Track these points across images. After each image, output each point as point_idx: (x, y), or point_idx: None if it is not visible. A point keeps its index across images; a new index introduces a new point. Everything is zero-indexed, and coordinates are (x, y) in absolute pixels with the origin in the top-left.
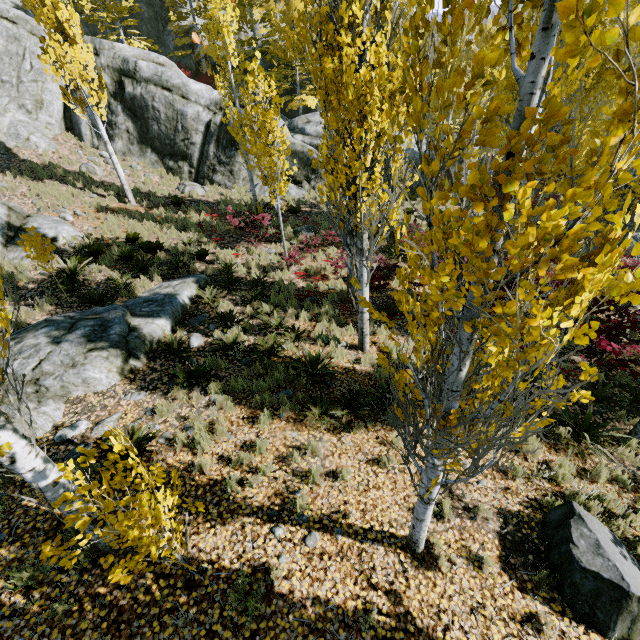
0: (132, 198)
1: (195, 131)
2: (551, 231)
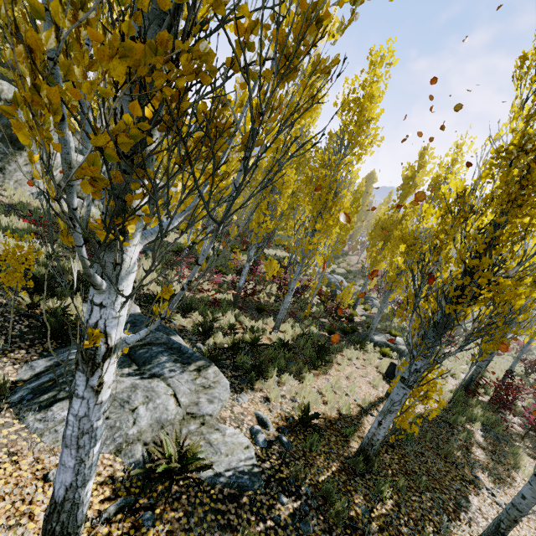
0: None
1: None
2: None
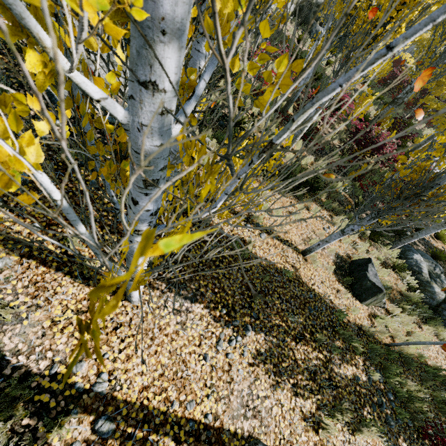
0: None
1: None
2: None
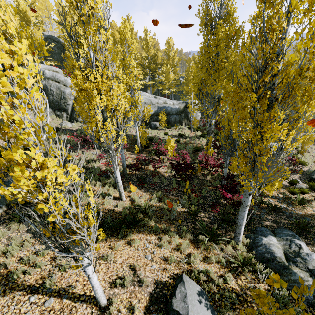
0: None
1: (69, 99)
2: (8, 159)
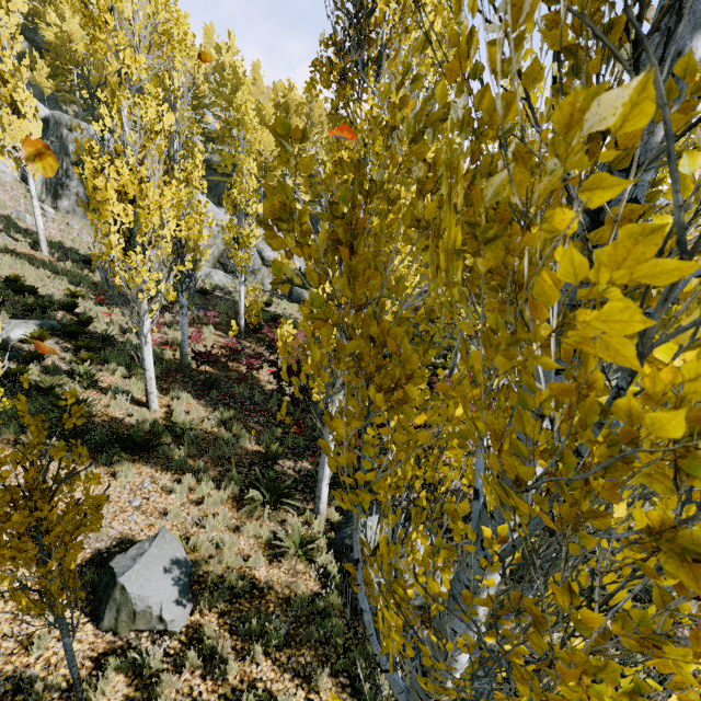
0: (46, 248)
1: None
2: None
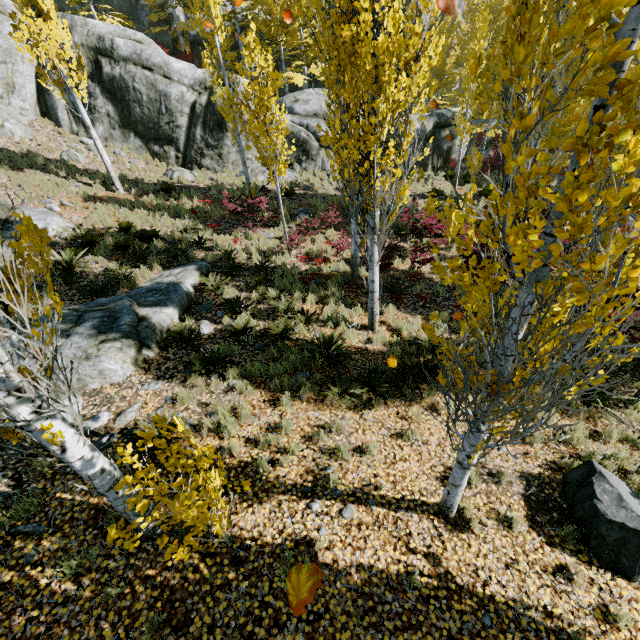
0: (120, 186)
1: (180, 113)
2: None
